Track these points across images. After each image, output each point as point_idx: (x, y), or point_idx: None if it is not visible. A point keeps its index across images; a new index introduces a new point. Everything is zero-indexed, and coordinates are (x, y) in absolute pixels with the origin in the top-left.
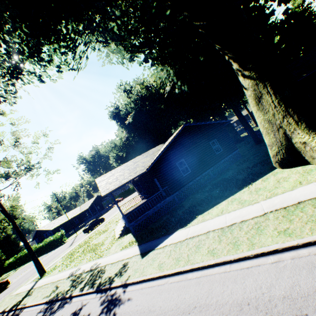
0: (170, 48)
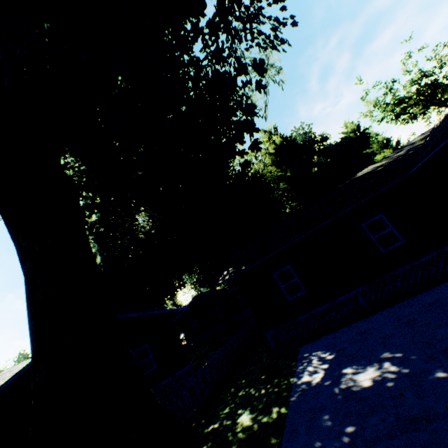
0: (87, 198)
